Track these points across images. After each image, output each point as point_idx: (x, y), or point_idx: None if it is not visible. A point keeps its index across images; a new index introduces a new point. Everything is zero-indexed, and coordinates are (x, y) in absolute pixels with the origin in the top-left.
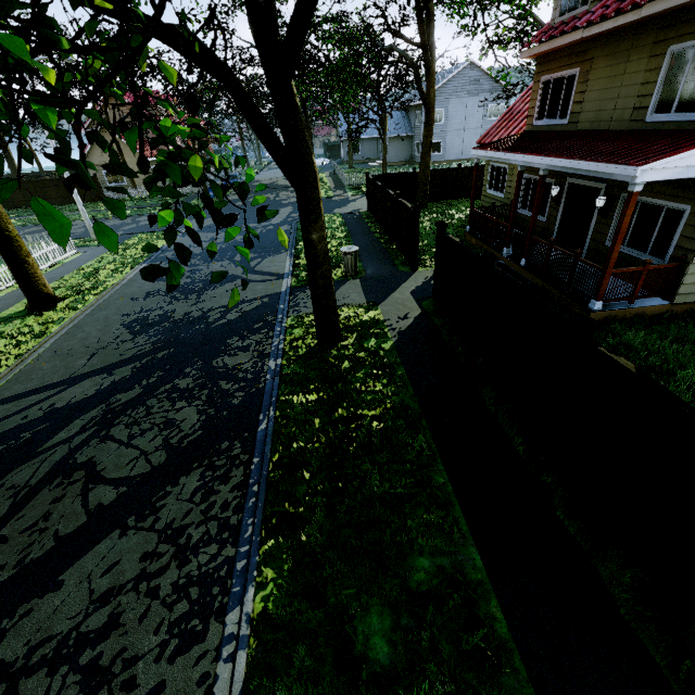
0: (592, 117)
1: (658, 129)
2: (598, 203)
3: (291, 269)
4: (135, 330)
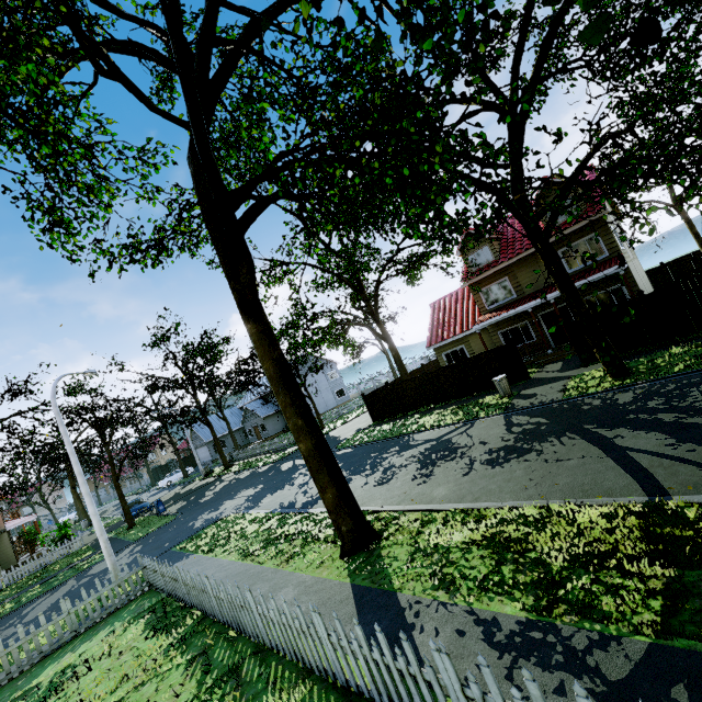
0: (533, 287)
1: (579, 272)
2: None
3: (462, 421)
4: (517, 455)
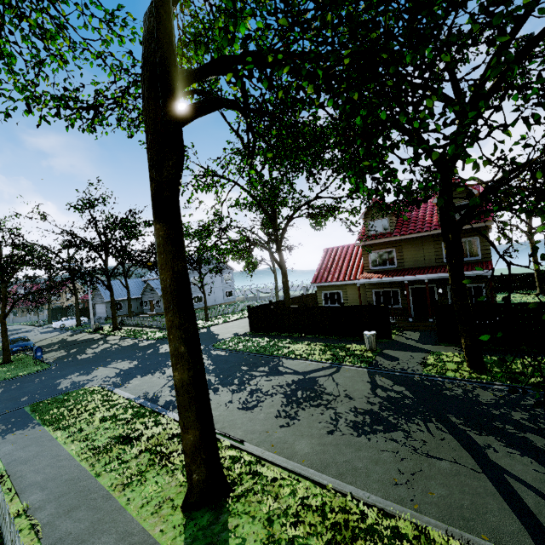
0: (412, 263)
1: None
2: (441, 291)
3: (329, 361)
4: (384, 429)
